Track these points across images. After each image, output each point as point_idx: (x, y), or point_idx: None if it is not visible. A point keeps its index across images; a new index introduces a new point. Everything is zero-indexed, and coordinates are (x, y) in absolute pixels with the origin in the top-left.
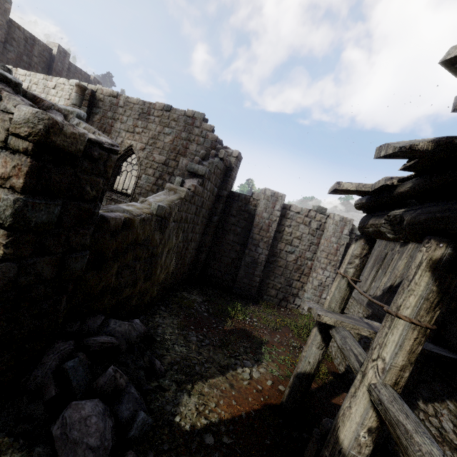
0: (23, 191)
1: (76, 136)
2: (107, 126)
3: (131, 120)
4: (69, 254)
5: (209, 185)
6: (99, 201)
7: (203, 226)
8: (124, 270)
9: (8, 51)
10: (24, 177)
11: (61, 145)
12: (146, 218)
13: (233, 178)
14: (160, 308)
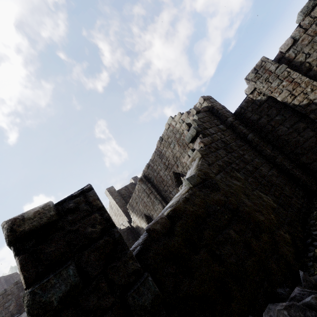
0: (27, 284)
1: (40, 211)
2: (160, 179)
3: (161, 164)
4: (127, 293)
5: (211, 130)
6: (111, 228)
7: (251, 151)
8: (222, 248)
9: (126, 200)
10: (21, 273)
11: (31, 227)
12: (187, 196)
13: (221, 108)
14: (316, 246)
